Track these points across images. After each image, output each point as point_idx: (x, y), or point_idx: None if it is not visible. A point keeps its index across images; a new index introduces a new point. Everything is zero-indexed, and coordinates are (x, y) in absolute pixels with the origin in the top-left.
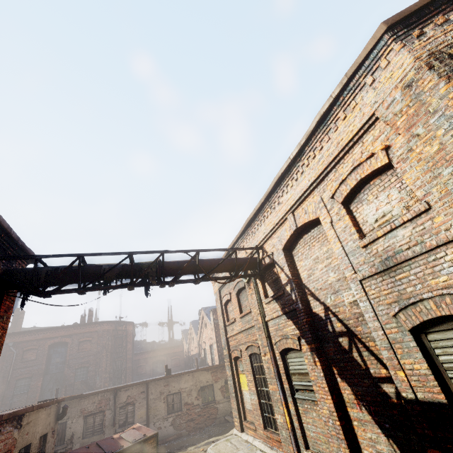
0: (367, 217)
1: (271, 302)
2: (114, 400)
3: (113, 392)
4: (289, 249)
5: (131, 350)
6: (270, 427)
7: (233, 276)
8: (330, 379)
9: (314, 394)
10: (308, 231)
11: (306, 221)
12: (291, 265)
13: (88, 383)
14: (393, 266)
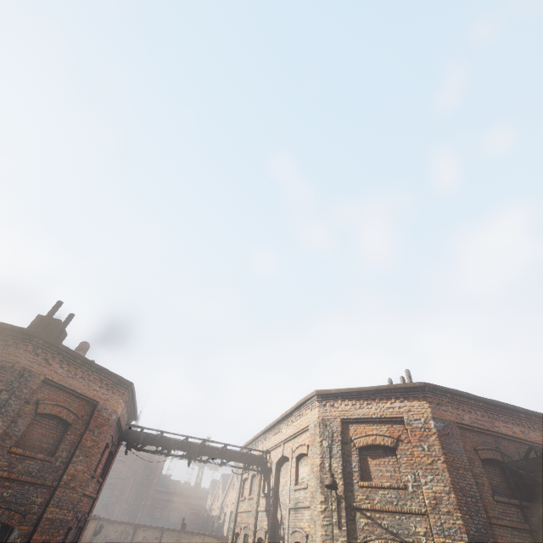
0: (300, 474)
1: (263, 497)
2: (132, 536)
3: (134, 527)
4: (280, 464)
5: (155, 485)
6: None
7: (245, 468)
8: None
9: None
10: (288, 460)
11: (286, 455)
12: (278, 477)
13: (108, 508)
14: (296, 508)
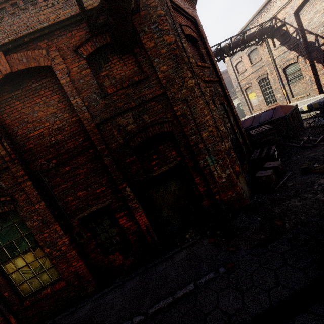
0: None
1: (279, 48)
2: None
3: None
4: (296, 12)
5: None
6: (270, 104)
7: (259, 40)
8: (312, 65)
9: (301, 77)
10: None
11: None
12: (298, 21)
13: None
14: None
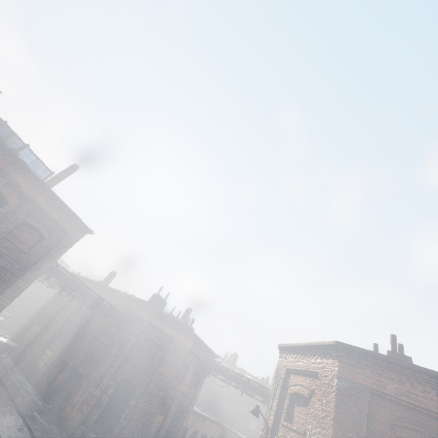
0: None
1: None
2: None
3: None
4: None
5: None
6: None
7: None
8: None
9: None
10: None
11: None
12: None
13: (255, 434)
14: None
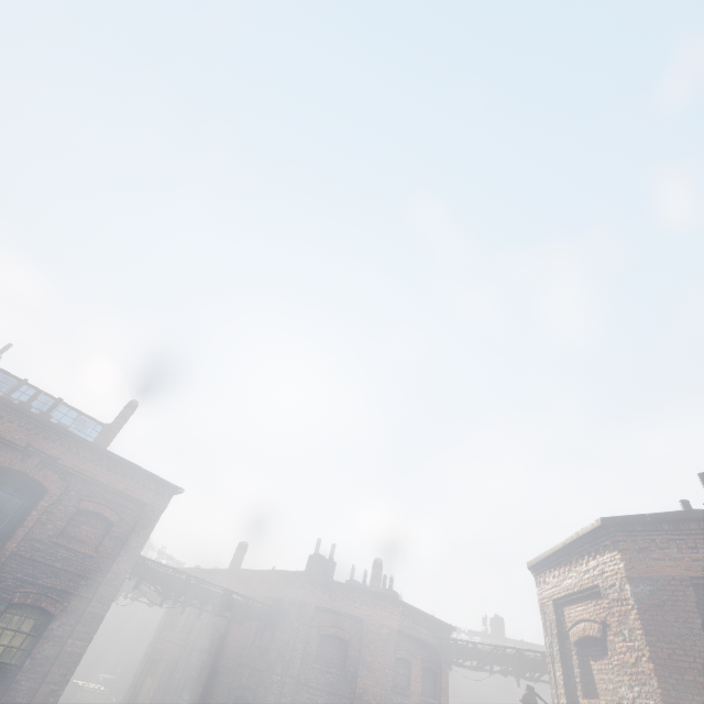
0: None
1: None
2: None
3: None
4: None
5: None
6: None
7: None
8: None
9: None
10: None
11: None
12: None
13: None
14: None
